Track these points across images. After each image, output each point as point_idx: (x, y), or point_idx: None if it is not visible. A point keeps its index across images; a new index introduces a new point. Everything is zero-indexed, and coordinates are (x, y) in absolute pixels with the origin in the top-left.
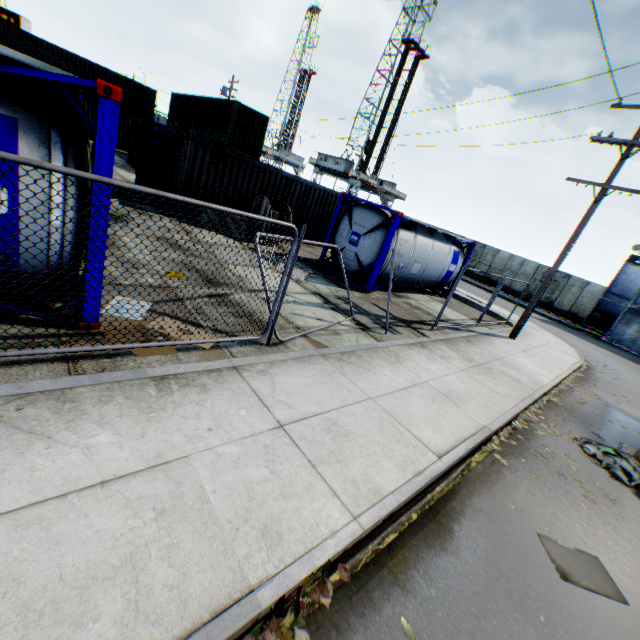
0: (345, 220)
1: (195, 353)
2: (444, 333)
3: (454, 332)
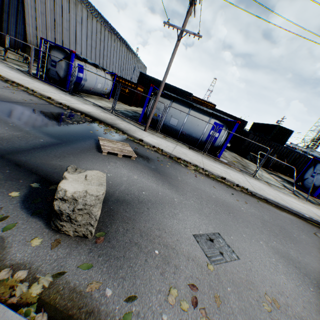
0: (311, 167)
1: (234, 169)
2: None
3: None
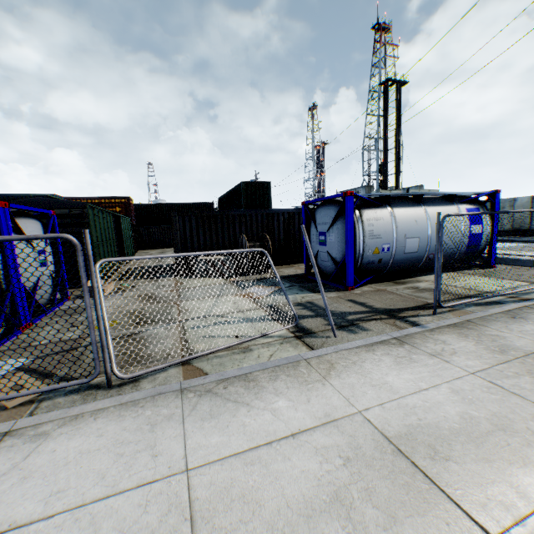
0: (312, 225)
1: None
2: (461, 313)
3: (484, 308)
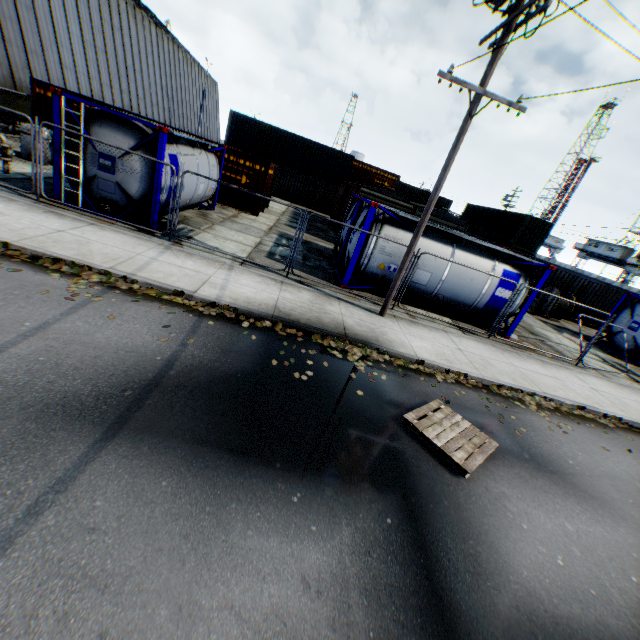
0: (625, 311)
1: (545, 357)
2: None
3: None
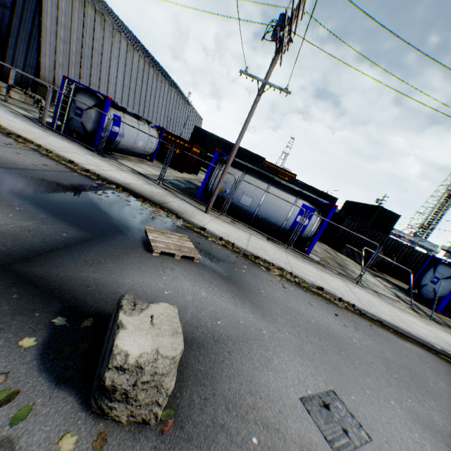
0: (430, 269)
1: (331, 271)
2: None
3: None
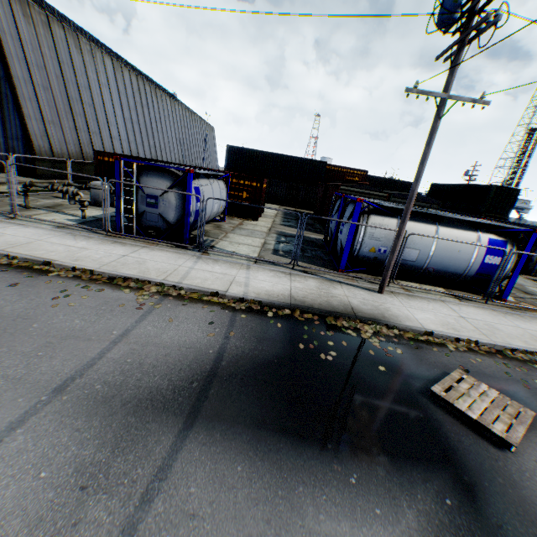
0: None
1: None
2: None
3: None
